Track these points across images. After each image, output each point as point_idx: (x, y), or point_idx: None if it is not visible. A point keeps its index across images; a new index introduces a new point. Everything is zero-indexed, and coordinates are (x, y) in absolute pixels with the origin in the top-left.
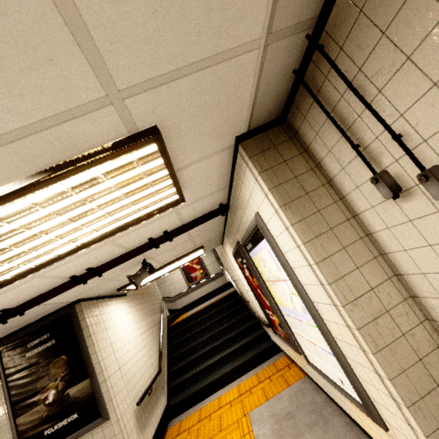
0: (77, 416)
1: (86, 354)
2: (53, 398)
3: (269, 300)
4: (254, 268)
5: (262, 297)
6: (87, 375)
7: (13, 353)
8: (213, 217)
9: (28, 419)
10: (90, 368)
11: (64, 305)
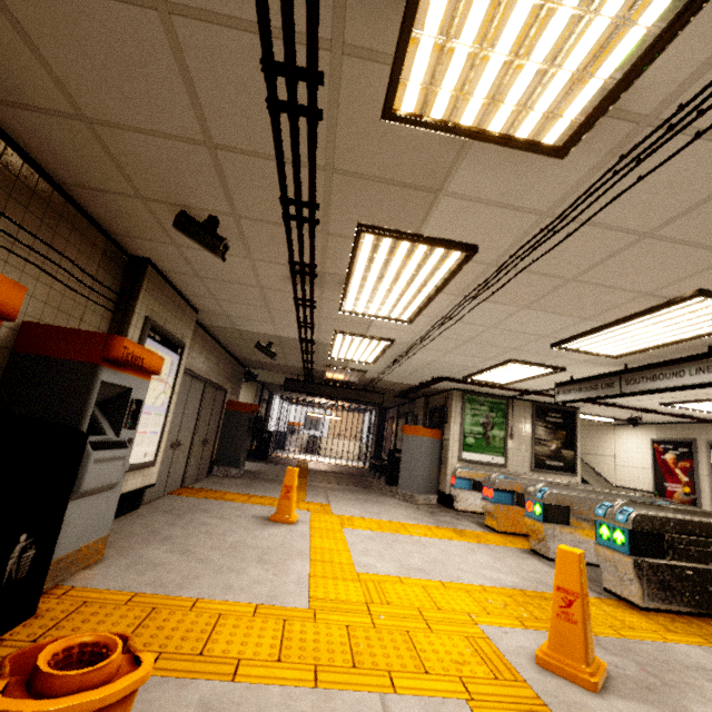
0: (562, 465)
1: (576, 439)
2: (554, 449)
3: (698, 478)
4: (709, 458)
5: (678, 475)
6: (573, 450)
7: (540, 413)
8: (706, 422)
9: (539, 450)
10: (576, 447)
11: (572, 406)
